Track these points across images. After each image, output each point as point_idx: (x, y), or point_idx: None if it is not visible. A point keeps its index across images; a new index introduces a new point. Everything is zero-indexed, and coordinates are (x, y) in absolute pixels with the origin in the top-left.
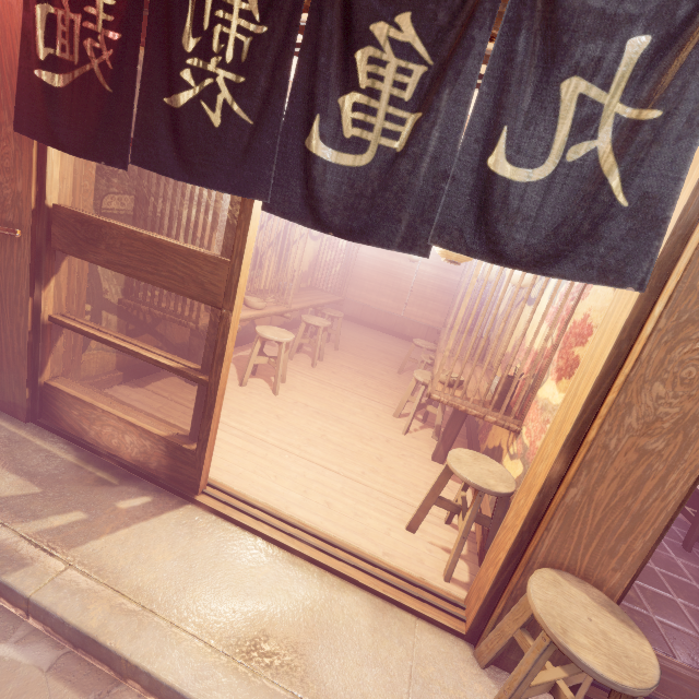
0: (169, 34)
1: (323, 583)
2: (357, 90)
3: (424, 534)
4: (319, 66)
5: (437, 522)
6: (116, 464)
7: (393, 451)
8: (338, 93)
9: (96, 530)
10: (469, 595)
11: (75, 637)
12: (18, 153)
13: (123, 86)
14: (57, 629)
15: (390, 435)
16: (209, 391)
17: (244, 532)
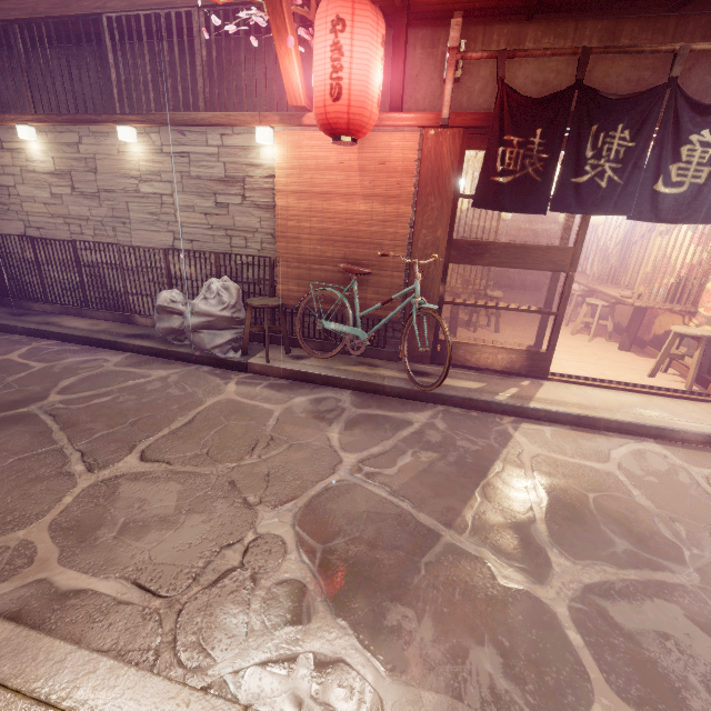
0: (579, 152)
1: (639, 396)
2: (680, 162)
3: (658, 378)
4: (663, 156)
5: (658, 373)
6: (493, 373)
7: (596, 350)
8: (668, 164)
9: (530, 392)
10: (710, 388)
11: (574, 418)
12: (439, 217)
13: (547, 177)
14: (562, 419)
15: (583, 344)
16: (558, 317)
17: (583, 386)
